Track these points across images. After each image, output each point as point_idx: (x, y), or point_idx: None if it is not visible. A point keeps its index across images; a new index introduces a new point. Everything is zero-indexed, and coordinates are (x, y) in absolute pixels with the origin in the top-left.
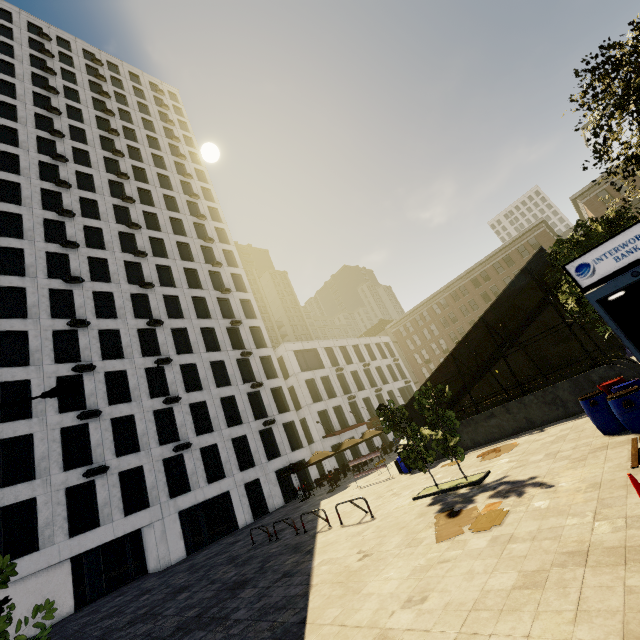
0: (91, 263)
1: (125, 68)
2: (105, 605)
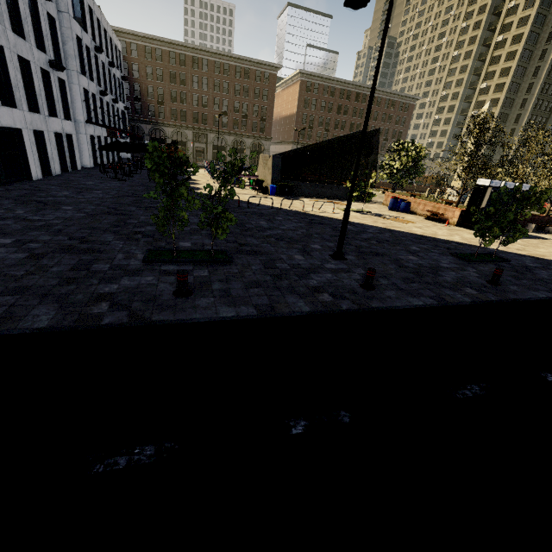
0: None
1: None
2: None
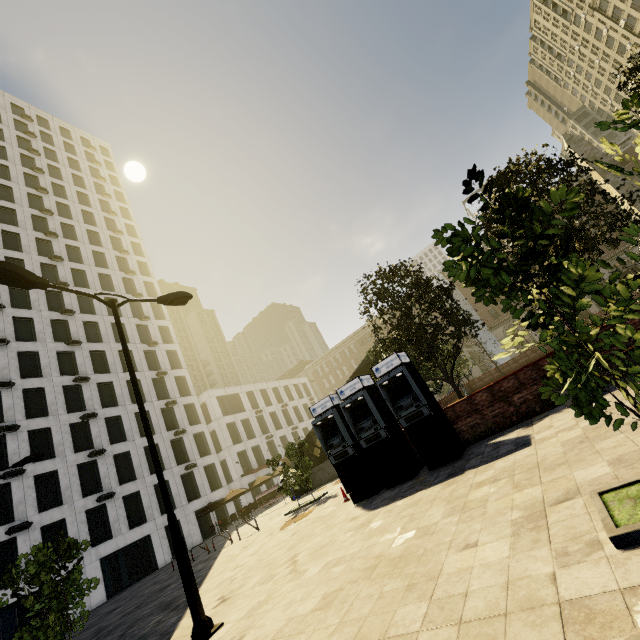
0: (16, 323)
1: (56, 123)
2: None
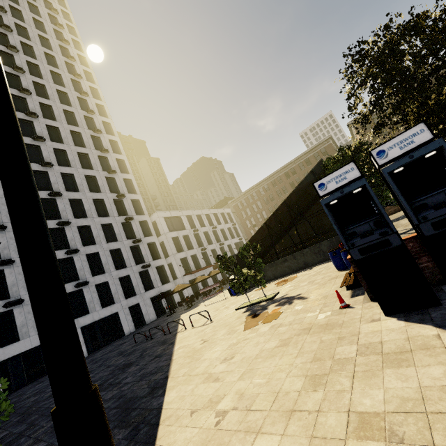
0: None
1: None
2: (28, 390)
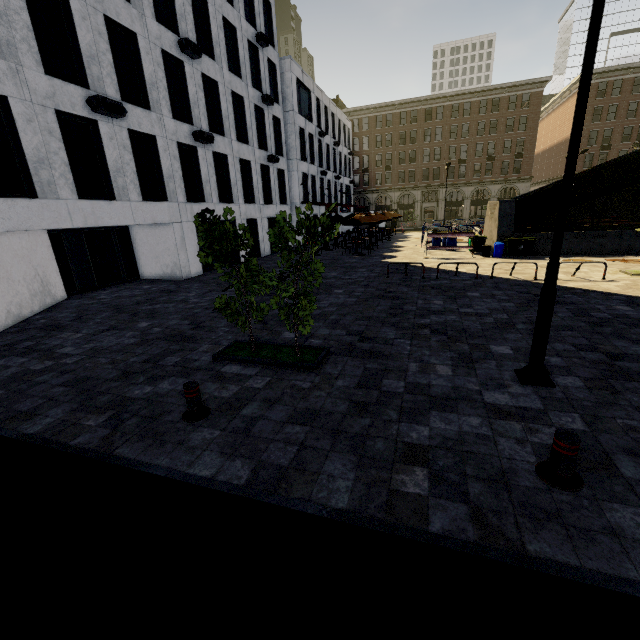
0: None
1: None
2: (172, 297)
